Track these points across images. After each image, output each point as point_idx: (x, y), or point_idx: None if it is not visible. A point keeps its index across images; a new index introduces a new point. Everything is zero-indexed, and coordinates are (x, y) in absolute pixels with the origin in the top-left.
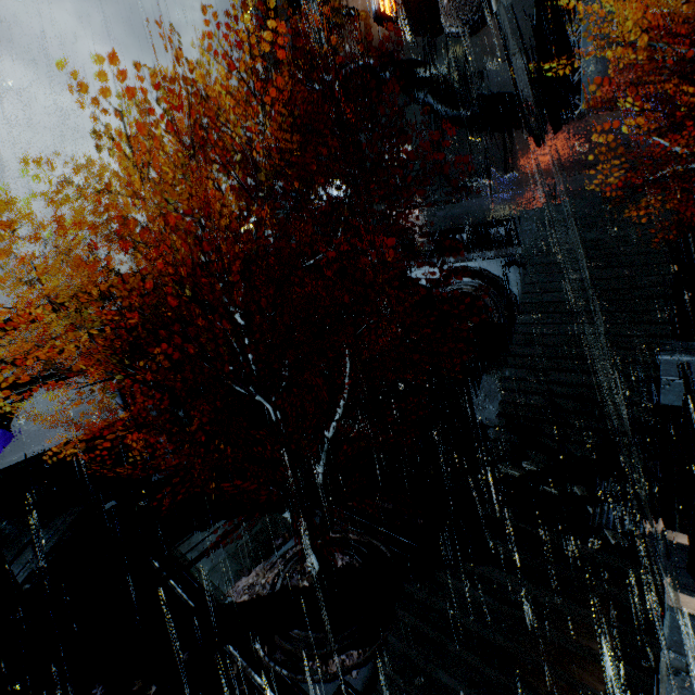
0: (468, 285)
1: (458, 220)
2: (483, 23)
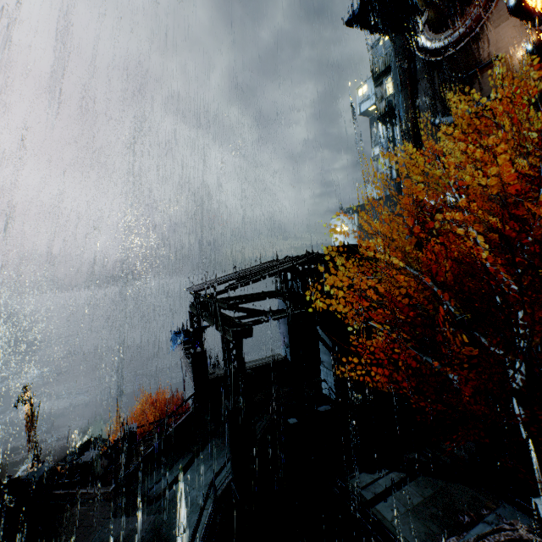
0: None
1: None
2: None
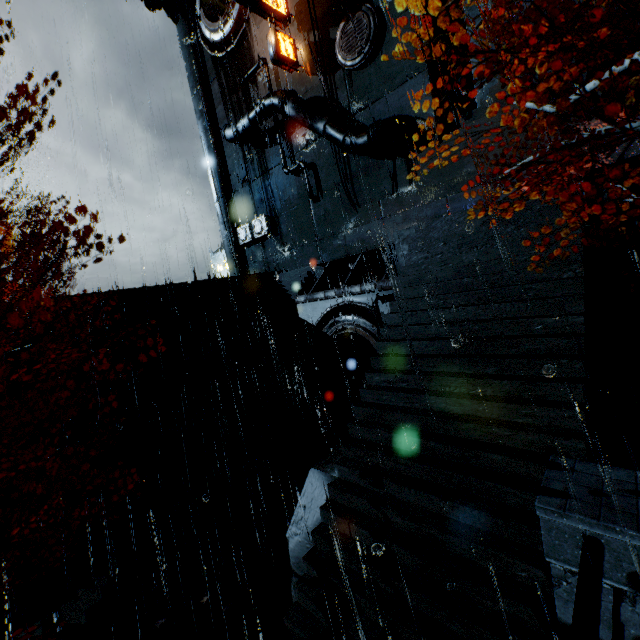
0: (352, 323)
1: (353, 249)
2: (375, 53)
